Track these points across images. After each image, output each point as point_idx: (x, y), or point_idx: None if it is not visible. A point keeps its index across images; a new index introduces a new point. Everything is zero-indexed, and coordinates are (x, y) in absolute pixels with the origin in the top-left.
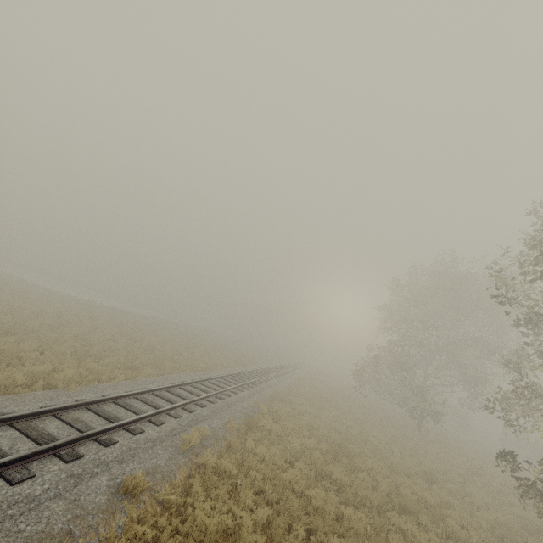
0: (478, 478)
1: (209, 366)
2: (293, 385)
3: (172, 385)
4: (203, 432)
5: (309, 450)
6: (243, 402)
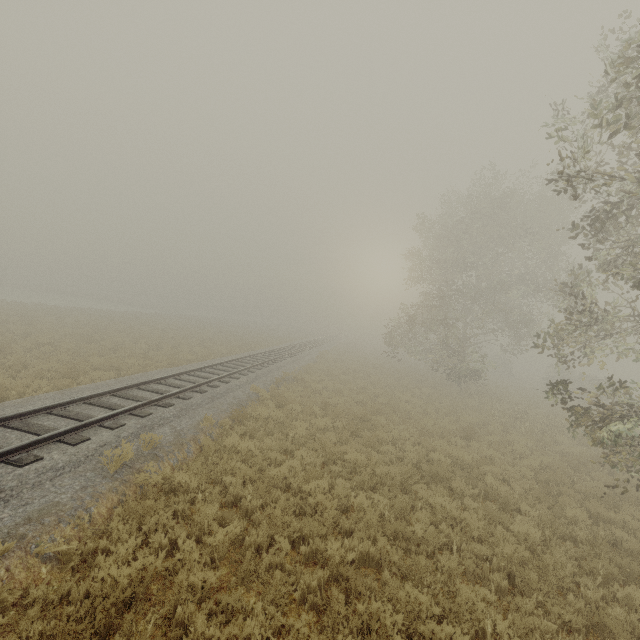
0: (521, 423)
1: (199, 356)
2: (314, 362)
3: (122, 387)
4: (150, 440)
5: (321, 431)
6: (236, 391)
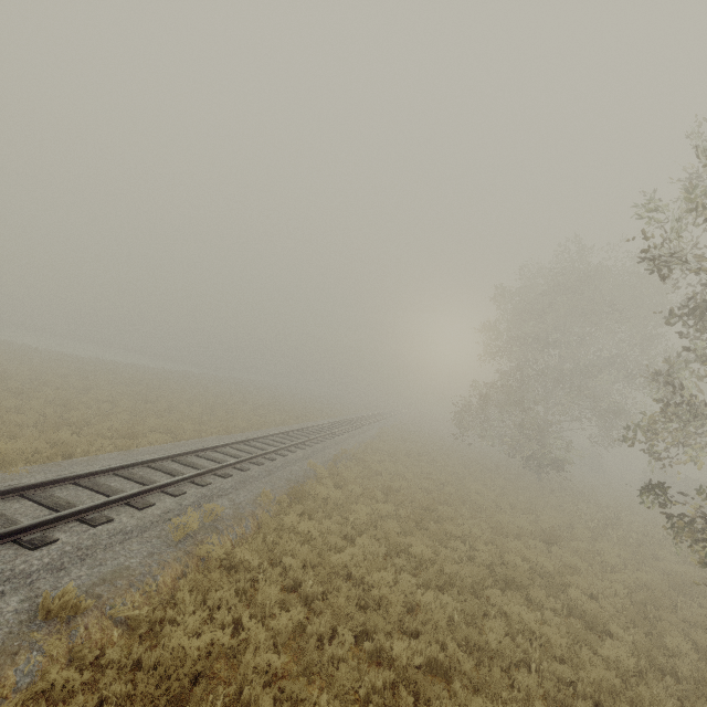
0: (612, 531)
1: (253, 425)
2: (373, 439)
3: (182, 453)
4: (212, 511)
5: (382, 518)
6: (292, 466)
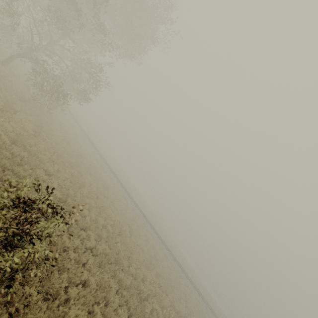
0: None
1: None
2: None
3: None
4: None
5: None
6: None
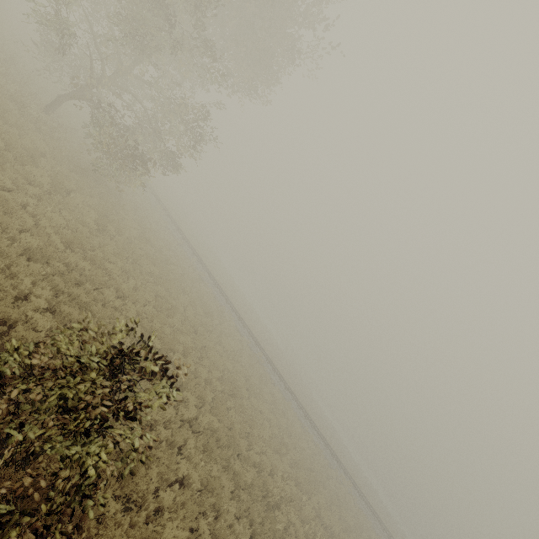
0: None
1: None
2: None
3: None
4: None
5: None
6: None
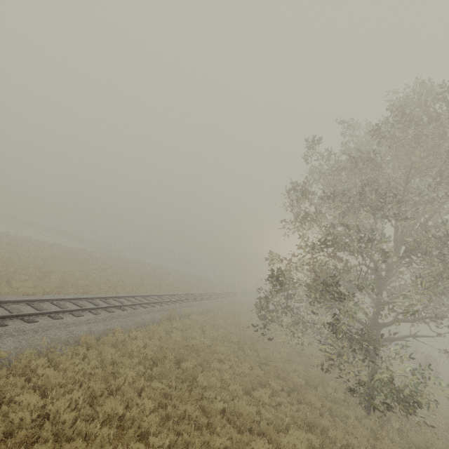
0: None
1: None
2: (145, 325)
3: None
4: None
5: None
6: None
